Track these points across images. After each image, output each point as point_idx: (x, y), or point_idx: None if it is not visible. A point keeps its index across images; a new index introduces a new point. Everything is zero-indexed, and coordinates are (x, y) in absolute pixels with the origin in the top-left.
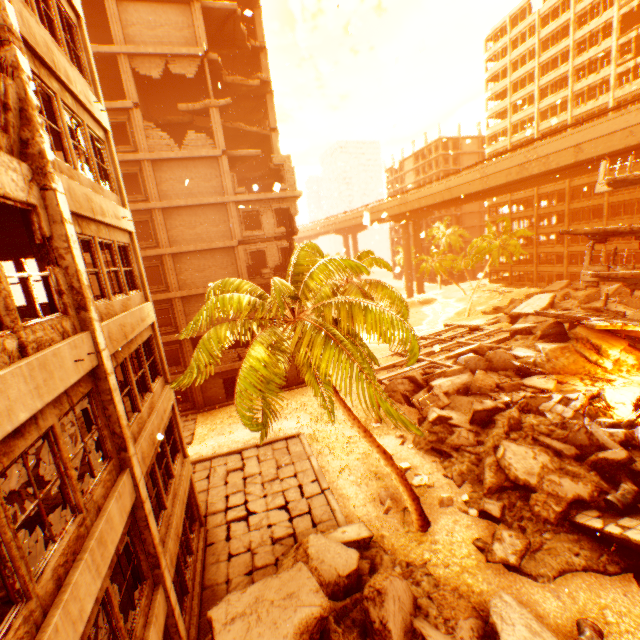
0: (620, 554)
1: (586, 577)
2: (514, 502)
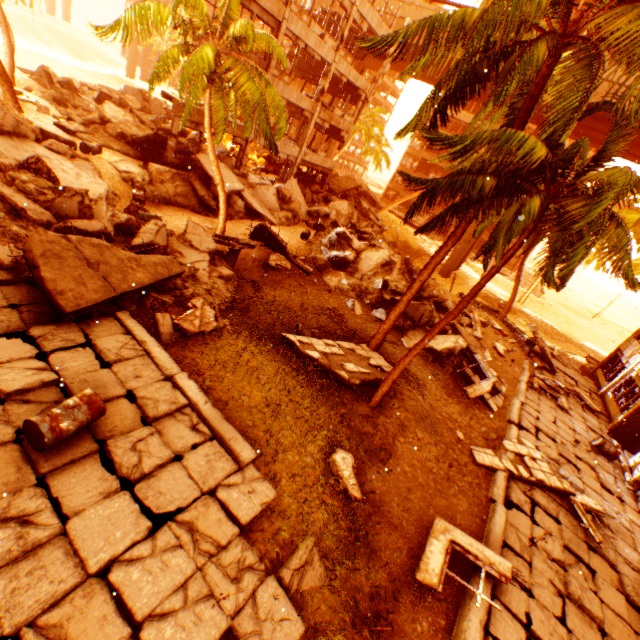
0: (143, 155)
1: (118, 154)
2: (99, 129)
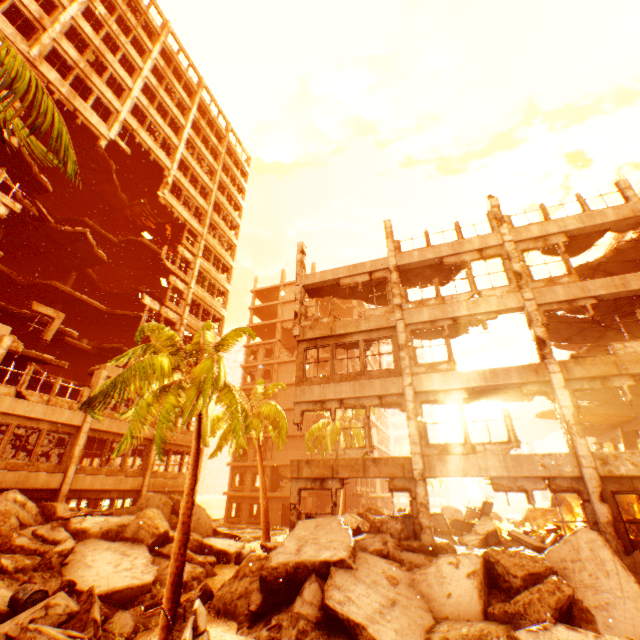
0: None
1: None
2: None
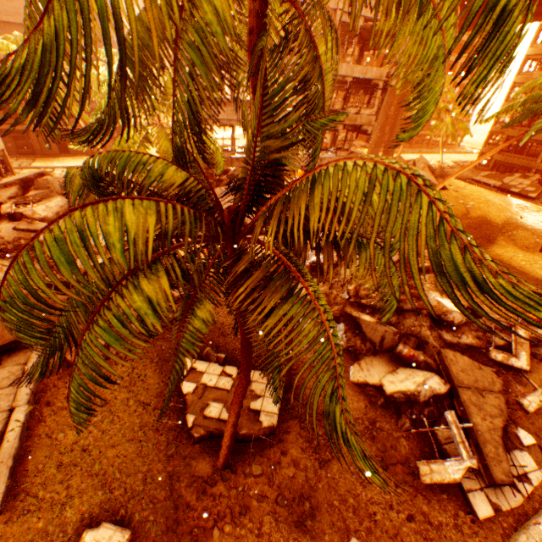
0: None
1: None
2: None
